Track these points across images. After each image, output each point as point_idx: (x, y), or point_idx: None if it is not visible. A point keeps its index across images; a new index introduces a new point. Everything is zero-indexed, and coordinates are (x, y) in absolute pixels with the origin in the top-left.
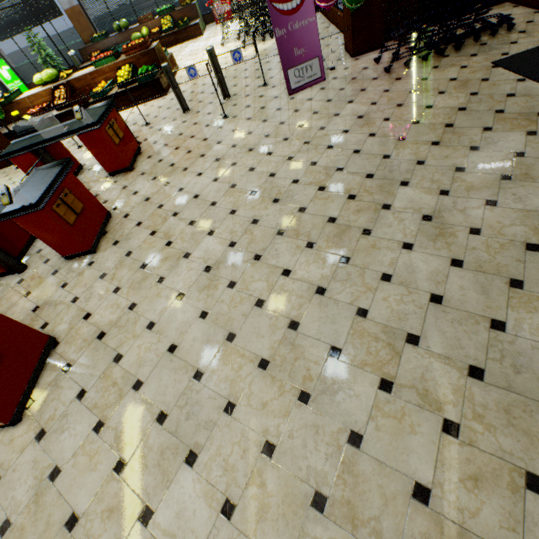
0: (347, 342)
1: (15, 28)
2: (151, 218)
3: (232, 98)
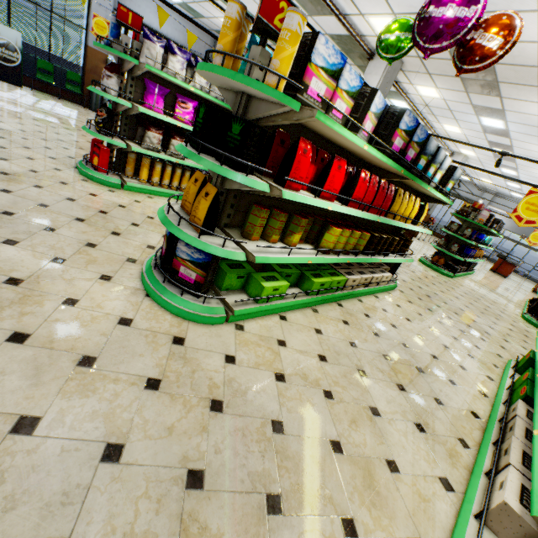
0: None
1: None
2: None
3: None
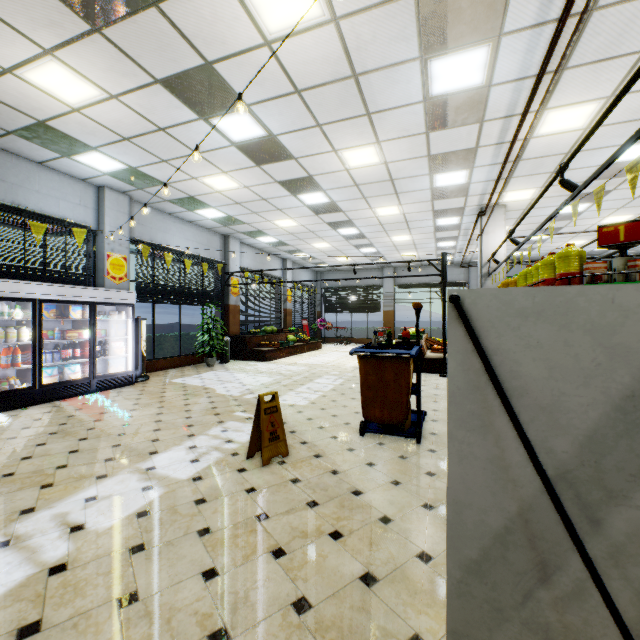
0: None
1: (175, 297)
2: None
3: None
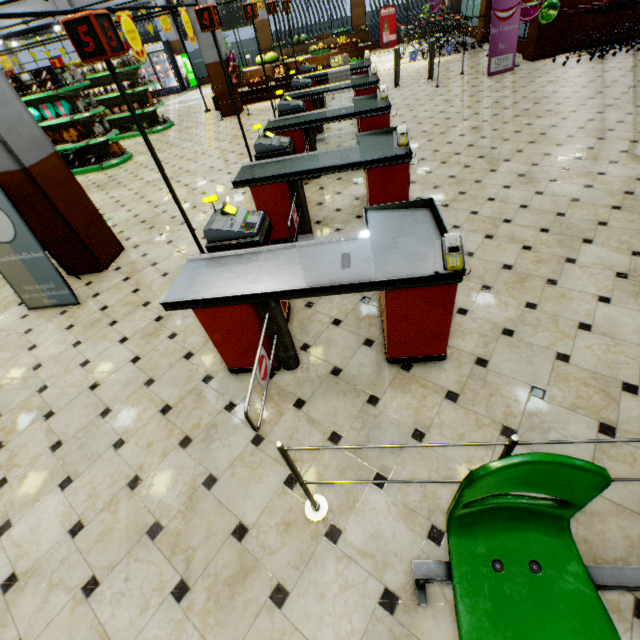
0: (575, 134)
1: None
2: (411, 120)
3: (435, 80)
